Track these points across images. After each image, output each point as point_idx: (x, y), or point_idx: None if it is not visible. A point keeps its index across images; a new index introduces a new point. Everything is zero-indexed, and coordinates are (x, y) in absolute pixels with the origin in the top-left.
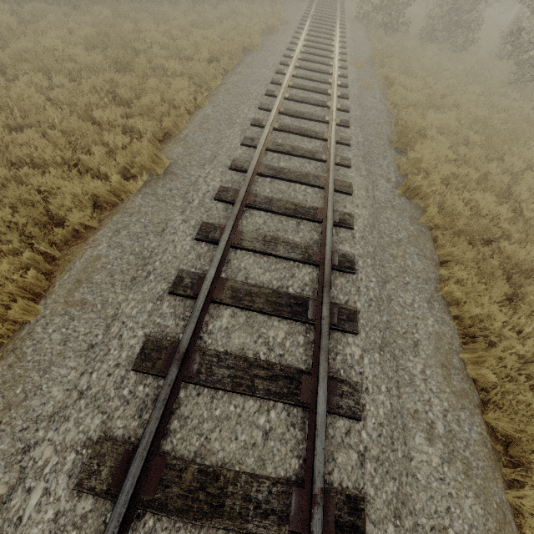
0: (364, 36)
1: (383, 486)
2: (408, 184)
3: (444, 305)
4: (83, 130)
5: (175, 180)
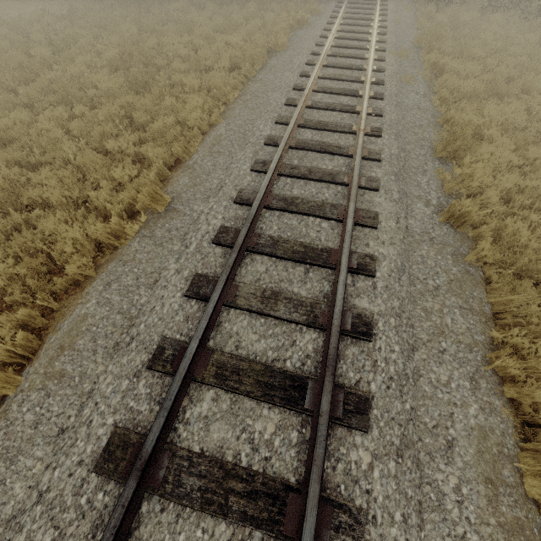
0: (410, 15)
1: None
2: (452, 210)
3: (494, 383)
4: (93, 165)
5: (176, 218)
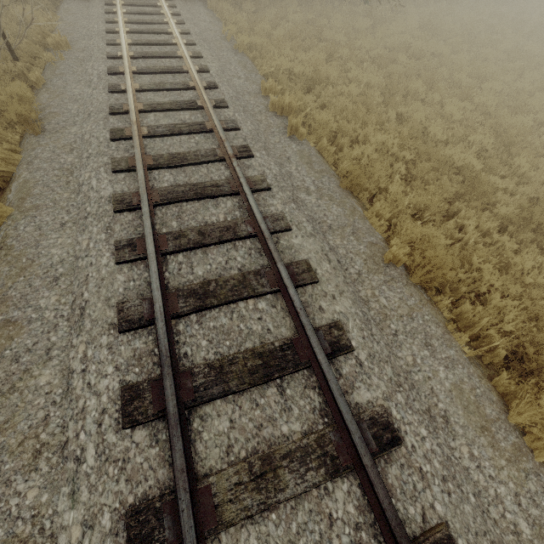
0: None
1: (189, 21)
2: None
3: (212, 10)
4: None
5: None
